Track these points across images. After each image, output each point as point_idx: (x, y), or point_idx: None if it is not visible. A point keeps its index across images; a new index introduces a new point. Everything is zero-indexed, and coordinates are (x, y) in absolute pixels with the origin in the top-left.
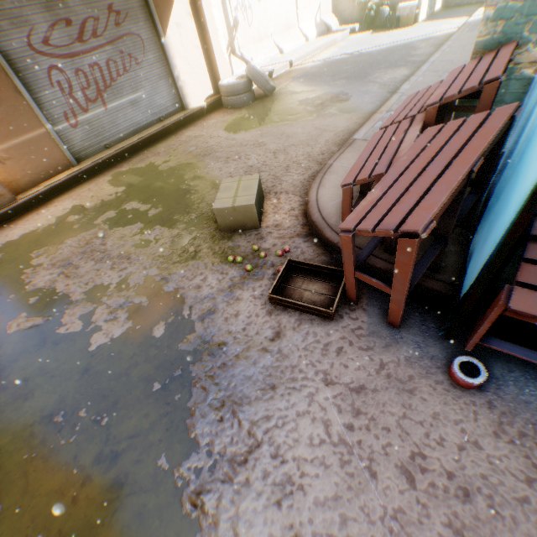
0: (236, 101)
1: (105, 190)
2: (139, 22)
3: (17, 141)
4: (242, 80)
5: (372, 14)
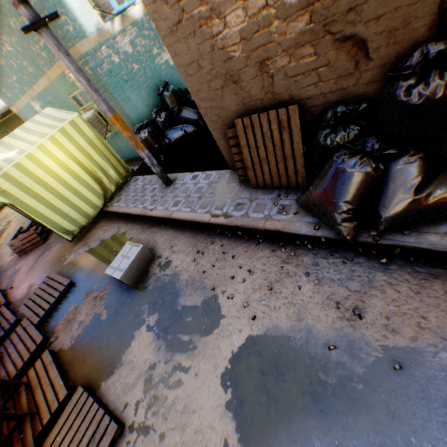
0: None
1: None
2: None
3: None
4: None
5: None
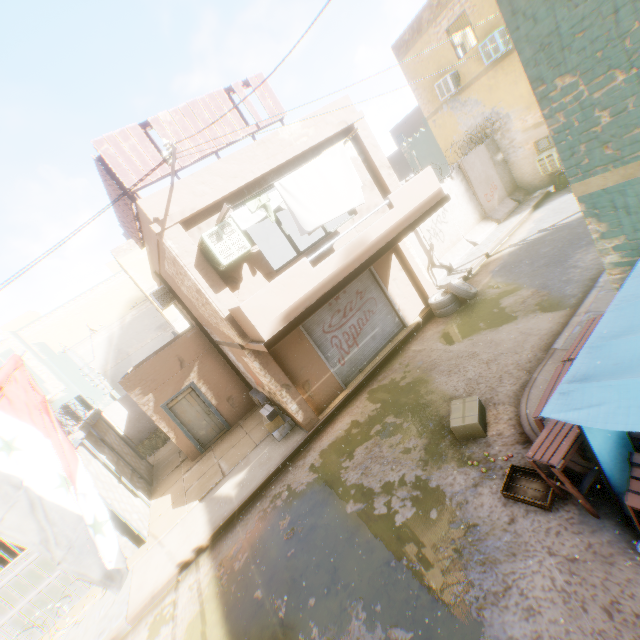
0: (444, 311)
1: (367, 407)
2: (372, 290)
3: (318, 384)
4: (447, 296)
5: (563, 175)
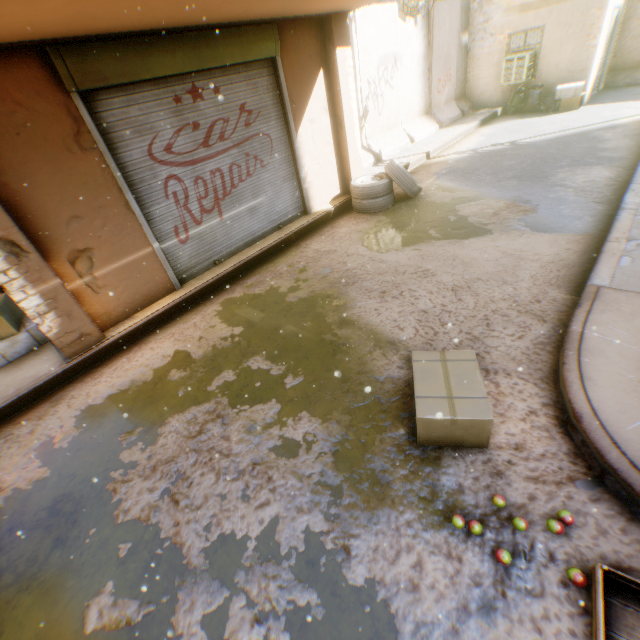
0: (372, 204)
1: (215, 330)
2: (271, 120)
3: (116, 265)
4: (383, 180)
5: (521, 97)
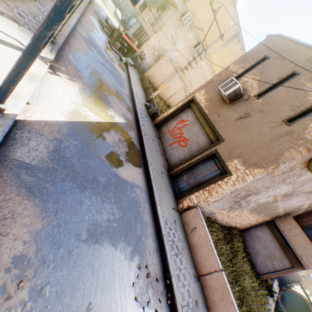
0: None
1: None
2: None
3: None
4: None
5: None
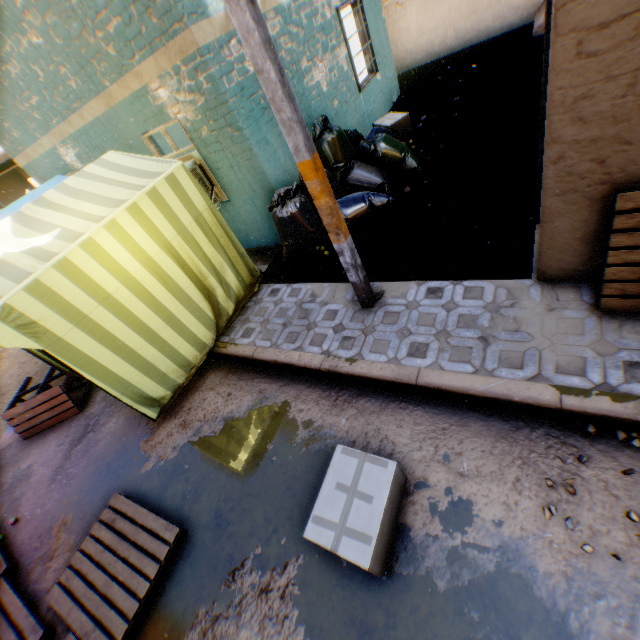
0: None
1: None
2: None
3: None
4: None
5: None
